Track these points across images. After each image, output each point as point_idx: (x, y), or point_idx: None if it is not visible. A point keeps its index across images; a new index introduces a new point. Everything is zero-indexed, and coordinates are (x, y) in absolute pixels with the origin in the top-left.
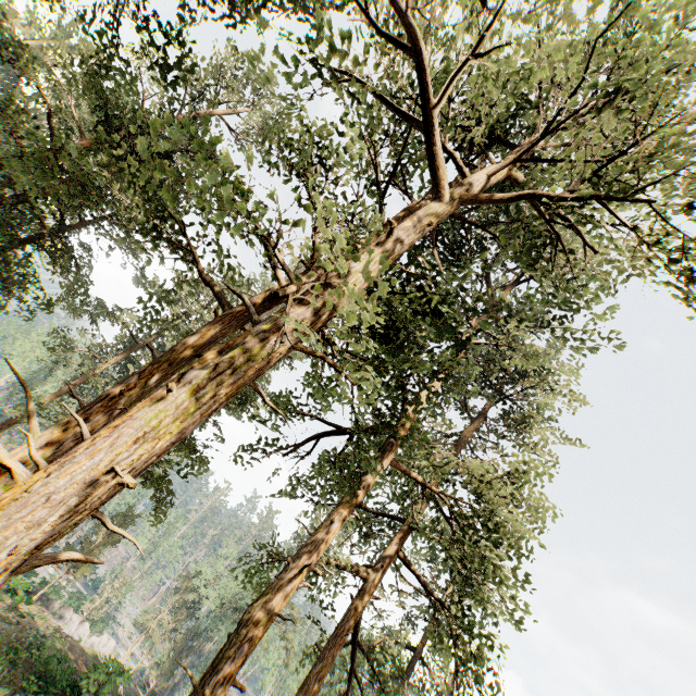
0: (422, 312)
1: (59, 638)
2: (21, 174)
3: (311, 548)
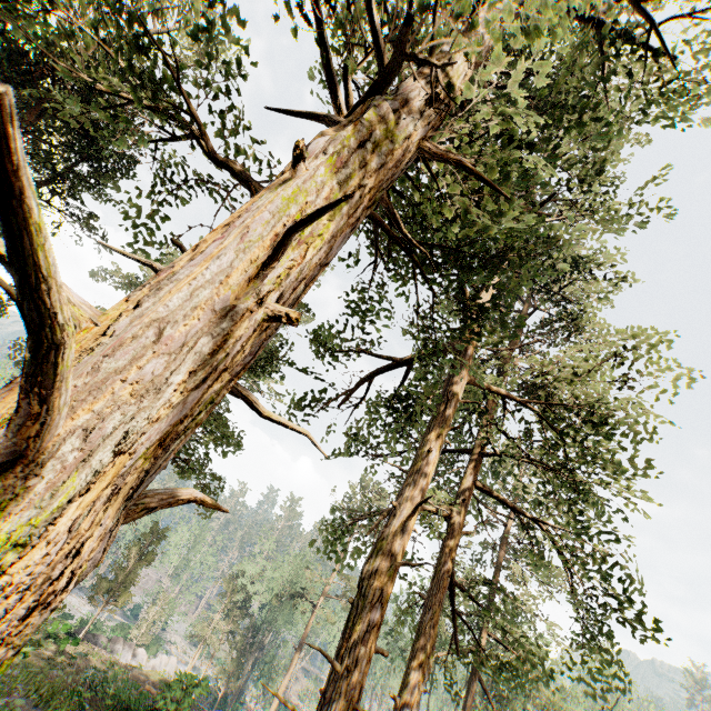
0: None
1: (118, 670)
2: None
3: (413, 485)
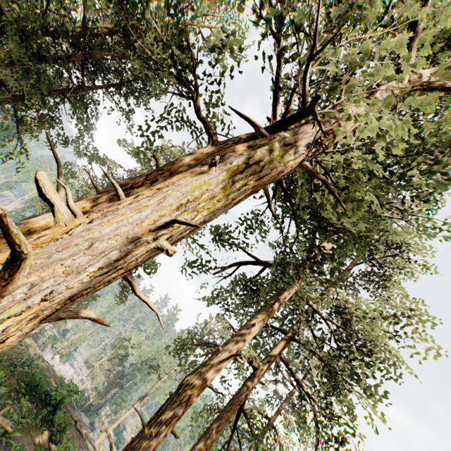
0: (368, 173)
1: (41, 362)
2: (61, 34)
3: (236, 342)
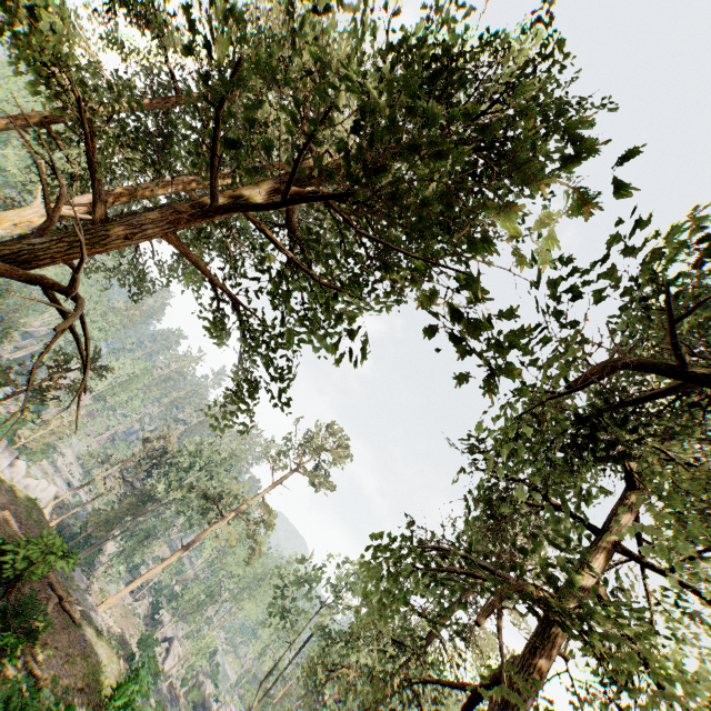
0: None
1: None
2: None
3: None
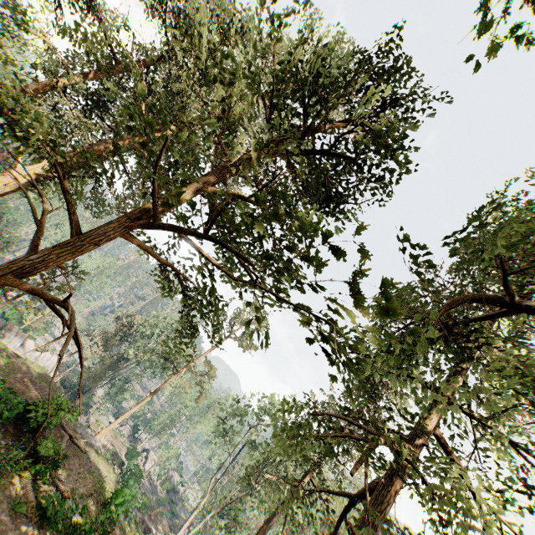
0: None
1: (5, 359)
2: None
3: None
